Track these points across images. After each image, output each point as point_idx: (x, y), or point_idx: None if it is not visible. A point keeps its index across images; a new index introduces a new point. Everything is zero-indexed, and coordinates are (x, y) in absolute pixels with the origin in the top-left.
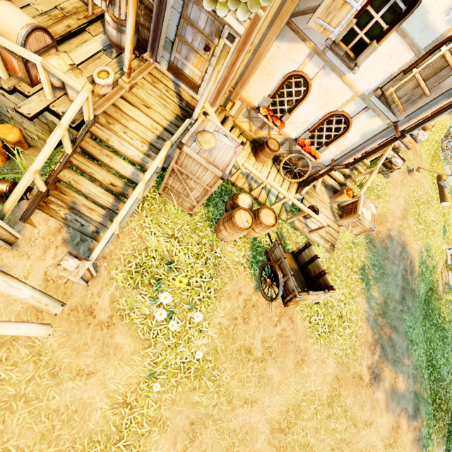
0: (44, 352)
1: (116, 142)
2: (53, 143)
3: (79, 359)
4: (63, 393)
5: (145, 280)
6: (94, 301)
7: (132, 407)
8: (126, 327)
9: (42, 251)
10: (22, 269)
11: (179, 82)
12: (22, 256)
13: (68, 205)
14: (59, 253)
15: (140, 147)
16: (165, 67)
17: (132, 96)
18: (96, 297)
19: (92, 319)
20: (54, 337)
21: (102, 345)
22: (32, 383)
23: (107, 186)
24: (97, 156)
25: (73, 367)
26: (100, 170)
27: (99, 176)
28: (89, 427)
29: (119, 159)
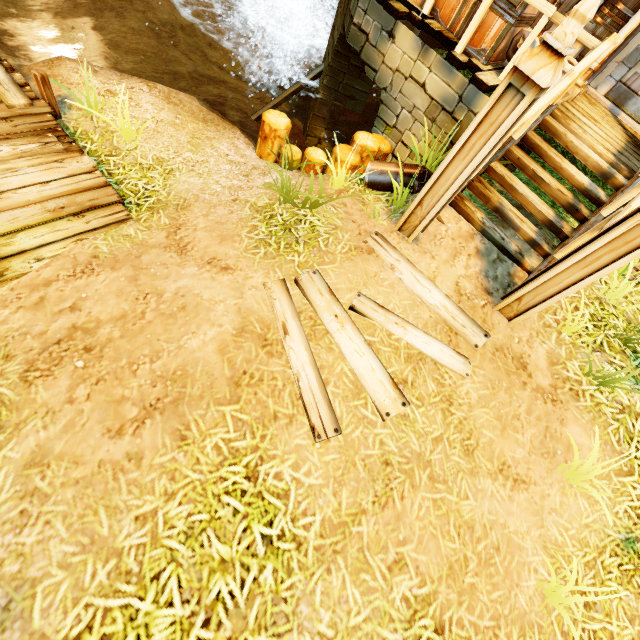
0: (457, 401)
1: (574, 140)
2: (555, 93)
3: (504, 442)
4: (478, 496)
5: (614, 344)
6: (524, 350)
7: (588, 602)
8: (586, 414)
9: (450, 254)
10: (425, 268)
11: (618, 110)
12: (424, 253)
13: (490, 205)
14: (471, 264)
15: (604, 152)
16: (605, 90)
17: (575, 105)
18: (525, 346)
19: (526, 377)
20: (471, 382)
21: (543, 431)
22: (439, 449)
23: (553, 191)
24: (547, 151)
25: (495, 453)
26: (542, 171)
27: (544, 177)
28: (518, 602)
29: (569, 163)
